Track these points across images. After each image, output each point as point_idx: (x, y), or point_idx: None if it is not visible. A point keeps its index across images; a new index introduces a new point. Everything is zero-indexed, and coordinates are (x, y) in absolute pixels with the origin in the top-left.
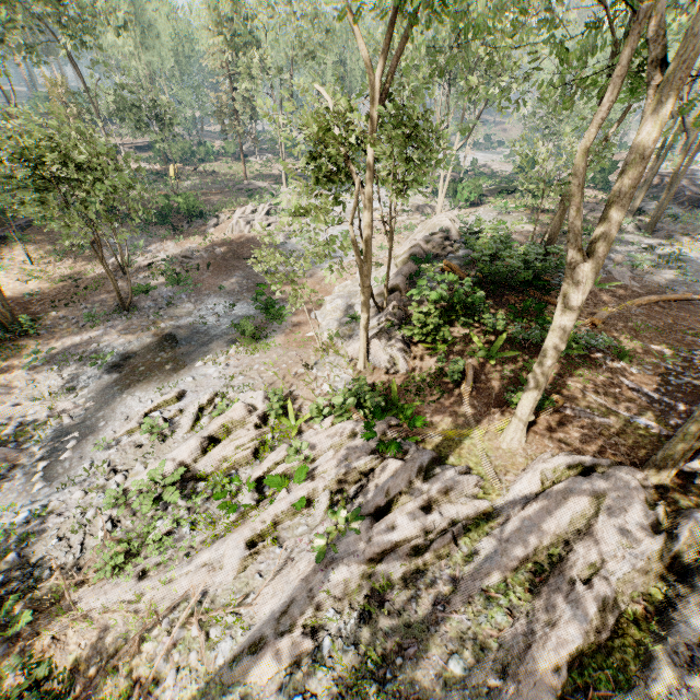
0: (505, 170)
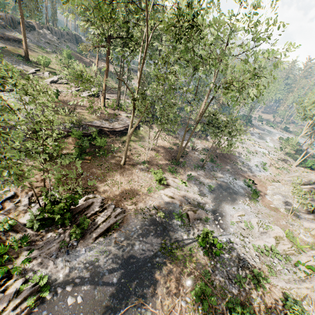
0: (309, 151)
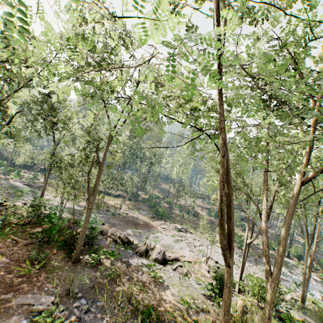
0: None
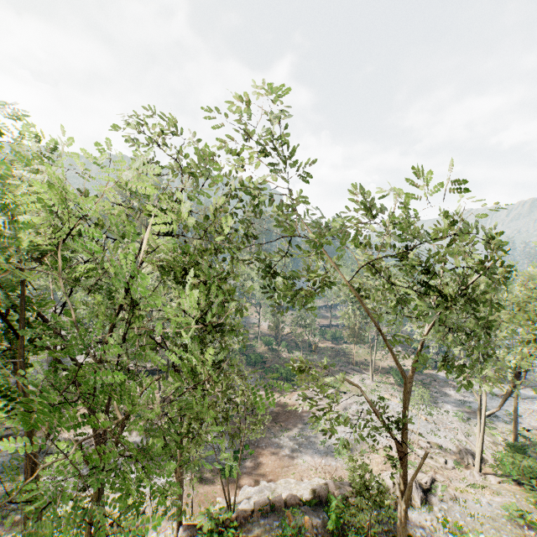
0: None
